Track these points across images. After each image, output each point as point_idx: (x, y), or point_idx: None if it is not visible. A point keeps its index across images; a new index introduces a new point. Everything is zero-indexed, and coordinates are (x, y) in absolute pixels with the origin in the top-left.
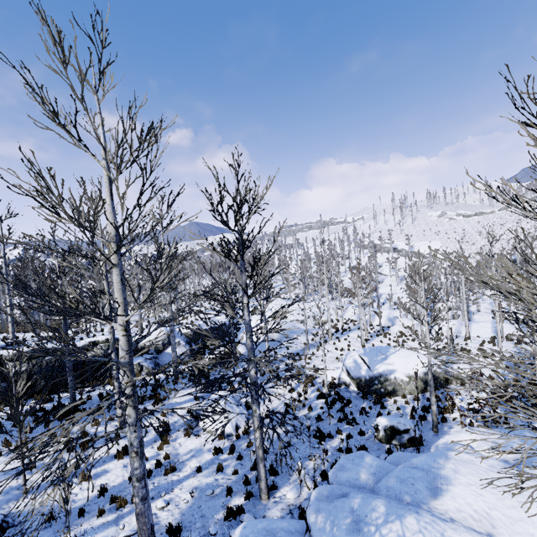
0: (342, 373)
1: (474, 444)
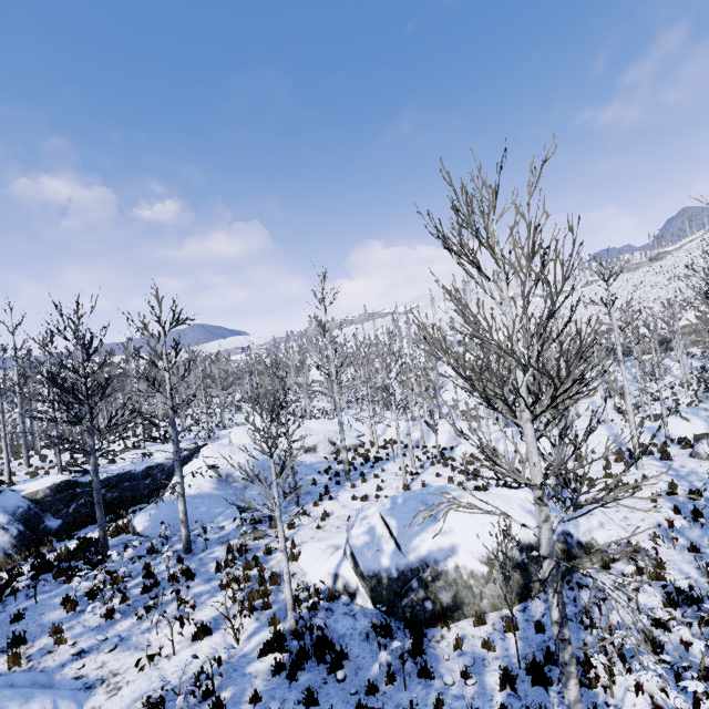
0: (343, 563)
1: None
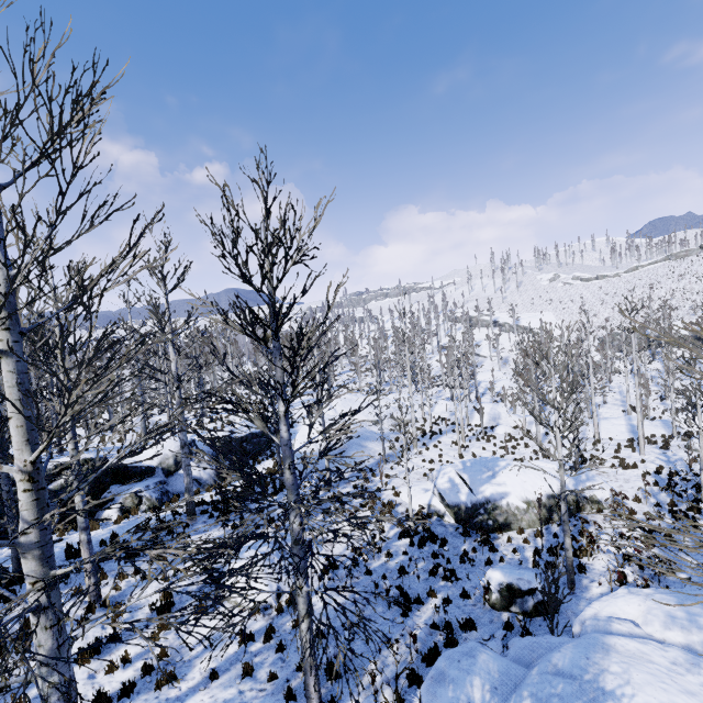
0: (433, 498)
1: (638, 617)
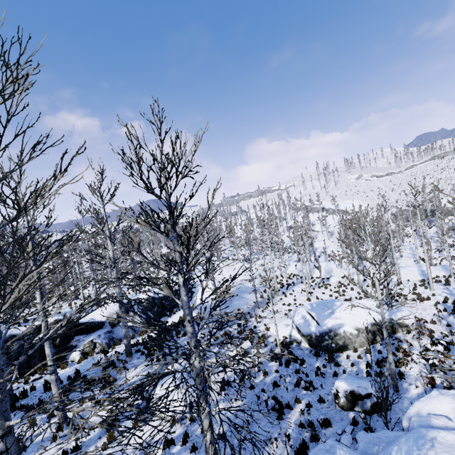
0: (293, 331)
1: (450, 413)
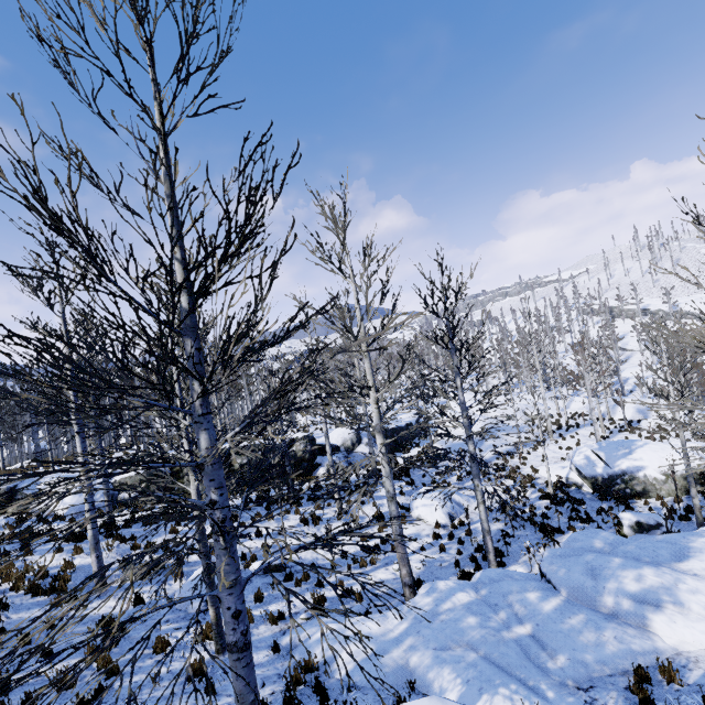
0: (571, 473)
1: None
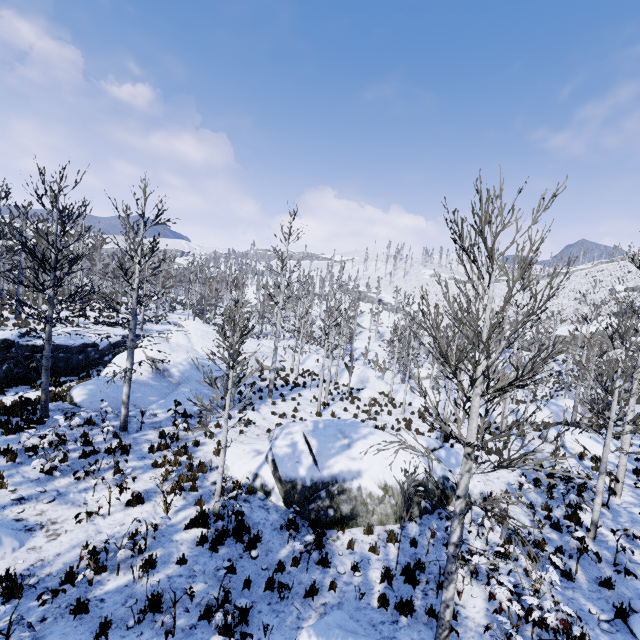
0: (264, 466)
1: None
